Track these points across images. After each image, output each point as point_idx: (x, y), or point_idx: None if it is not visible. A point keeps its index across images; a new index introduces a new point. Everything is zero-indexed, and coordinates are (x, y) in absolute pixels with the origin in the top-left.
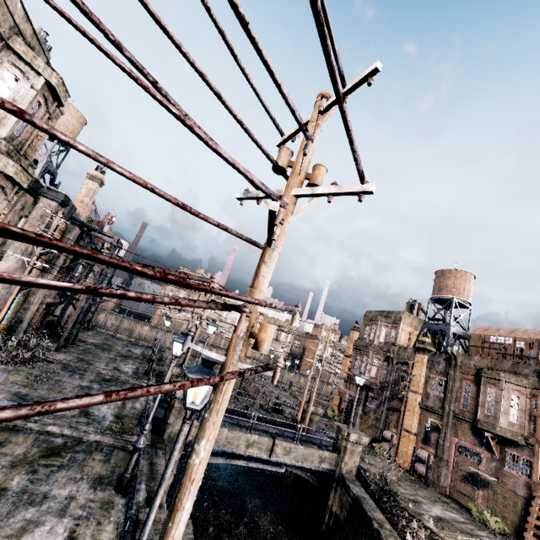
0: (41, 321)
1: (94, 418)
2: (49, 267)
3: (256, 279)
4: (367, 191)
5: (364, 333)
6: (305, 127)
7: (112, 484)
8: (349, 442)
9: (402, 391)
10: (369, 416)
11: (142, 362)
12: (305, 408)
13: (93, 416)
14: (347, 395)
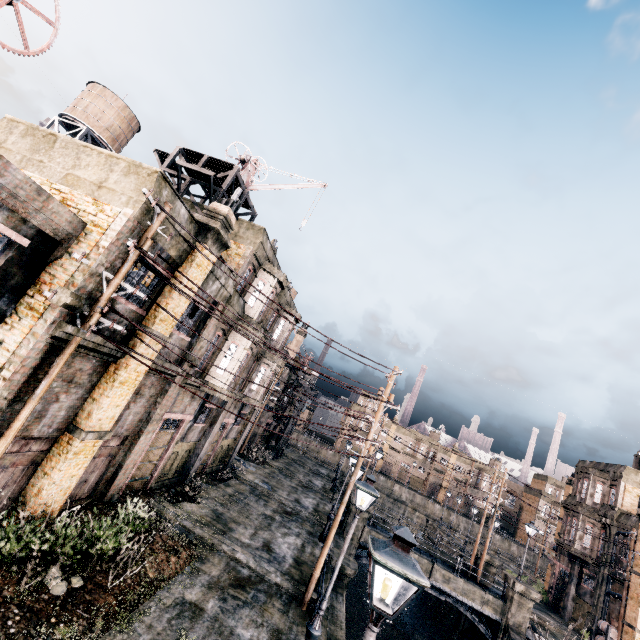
0: (262, 436)
1: (302, 505)
2: (276, 399)
3: (369, 432)
4: (397, 409)
5: (576, 489)
6: (380, 390)
7: (317, 537)
8: (516, 592)
9: (618, 569)
10: (585, 600)
11: (328, 481)
12: (479, 555)
13: (302, 504)
14: (556, 568)
